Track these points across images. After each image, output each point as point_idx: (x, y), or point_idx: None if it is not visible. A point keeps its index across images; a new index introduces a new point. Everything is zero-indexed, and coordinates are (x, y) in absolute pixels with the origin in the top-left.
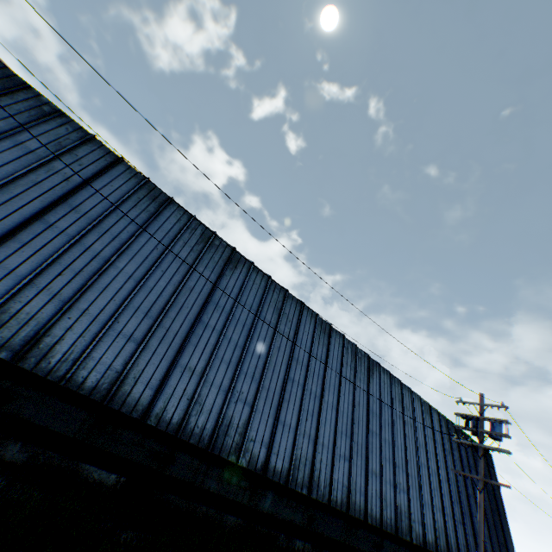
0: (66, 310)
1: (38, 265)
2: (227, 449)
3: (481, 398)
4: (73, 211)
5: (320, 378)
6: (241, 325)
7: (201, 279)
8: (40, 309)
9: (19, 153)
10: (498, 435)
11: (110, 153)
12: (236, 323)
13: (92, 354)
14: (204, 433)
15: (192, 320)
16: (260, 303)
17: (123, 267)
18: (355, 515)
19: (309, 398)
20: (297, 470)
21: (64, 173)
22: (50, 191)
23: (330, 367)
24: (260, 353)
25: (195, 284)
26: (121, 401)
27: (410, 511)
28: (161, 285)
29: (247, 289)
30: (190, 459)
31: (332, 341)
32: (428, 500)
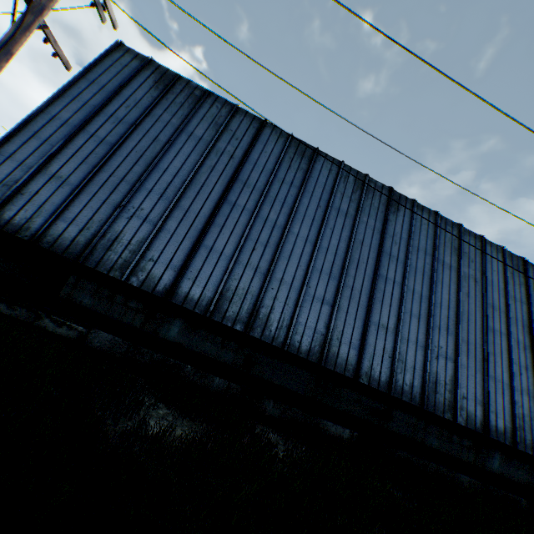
0: (267, 282)
1: (236, 244)
2: (440, 407)
3: None
4: (245, 187)
5: (524, 324)
6: (420, 274)
7: (367, 229)
8: (249, 283)
9: (192, 143)
10: None
11: (254, 118)
12: (414, 272)
13: (298, 320)
14: (413, 391)
15: (371, 275)
16: (433, 245)
17: (298, 232)
18: None
19: (516, 349)
20: (521, 431)
21: (227, 152)
22: (223, 173)
23: None
24: (448, 302)
25: (363, 236)
26: (332, 362)
27: None
28: (333, 243)
29: (415, 232)
30: (406, 416)
31: (529, 279)
32: None
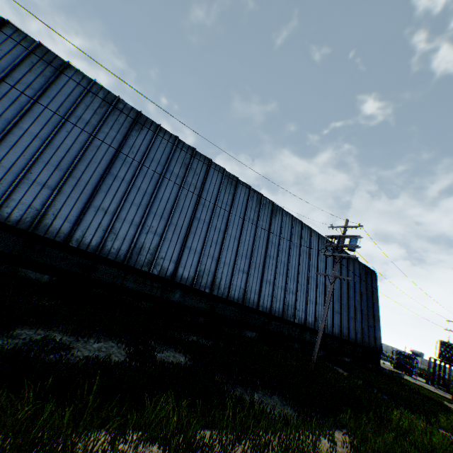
0: None
1: None
2: (140, 264)
3: (346, 223)
4: None
5: (225, 218)
6: (150, 177)
7: (107, 138)
8: None
9: None
10: (352, 247)
11: None
12: (145, 176)
13: (13, 197)
14: (120, 253)
15: (102, 172)
16: (167, 159)
17: (28, 128)
18: (249, 306)
19: (213, 232)
20: (201, 278)
21: None
22: None
23: (235, 211)
24: (168, 199)
25: (101, 143)
26: (45, 230)
27: (296, 305)
28: (68, 143)
29: (154, 148)
30: (110, 269)
31: (238, 191)
32: (313, 300)
